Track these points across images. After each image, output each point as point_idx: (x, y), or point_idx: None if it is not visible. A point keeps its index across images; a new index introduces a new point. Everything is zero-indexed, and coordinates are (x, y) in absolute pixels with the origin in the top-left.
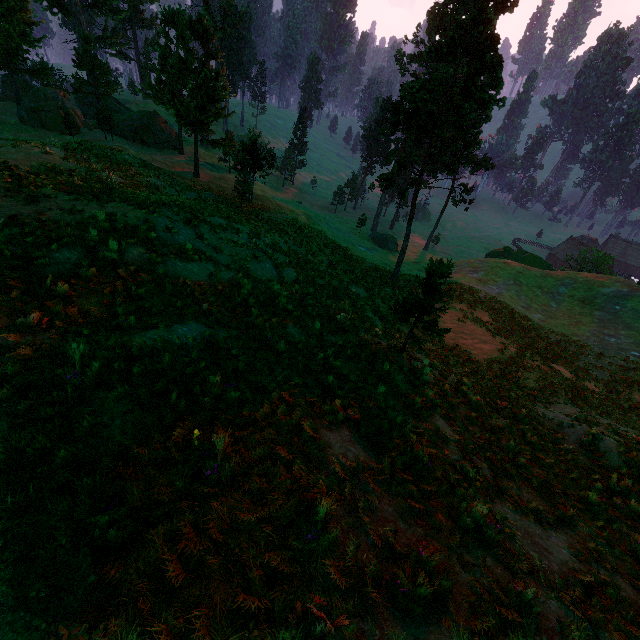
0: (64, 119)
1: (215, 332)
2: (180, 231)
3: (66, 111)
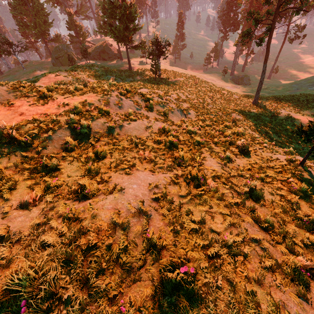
0: (68, 58)
1: (157, 183)
2: (124, 102)
3: (68, 53)
